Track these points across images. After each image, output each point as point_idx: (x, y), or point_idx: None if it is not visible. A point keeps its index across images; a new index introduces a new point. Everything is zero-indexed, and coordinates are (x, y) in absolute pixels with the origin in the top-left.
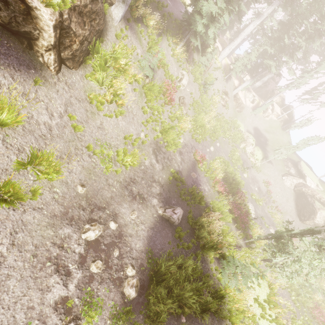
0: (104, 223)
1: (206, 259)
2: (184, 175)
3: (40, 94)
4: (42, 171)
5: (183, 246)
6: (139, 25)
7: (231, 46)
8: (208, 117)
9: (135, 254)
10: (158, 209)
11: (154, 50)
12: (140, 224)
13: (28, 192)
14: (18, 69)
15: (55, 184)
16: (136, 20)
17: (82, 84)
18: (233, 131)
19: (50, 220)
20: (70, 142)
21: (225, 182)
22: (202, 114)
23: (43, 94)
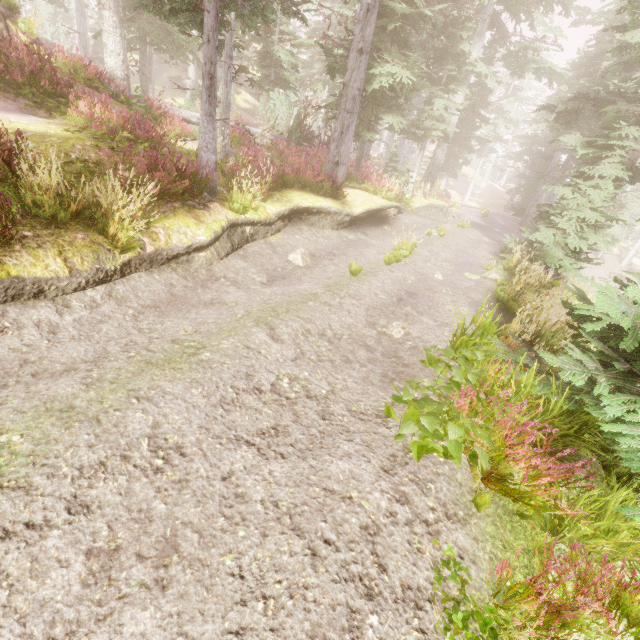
0: None
1: None
2: None
3: None
4: None
5: None
6: None
7: None
8: None
9: None
10: None
11: None
12: None
13: None
14: None
15: None
16: None
17: None
18: None
19: None
20: None
21: None
22: None
23: None
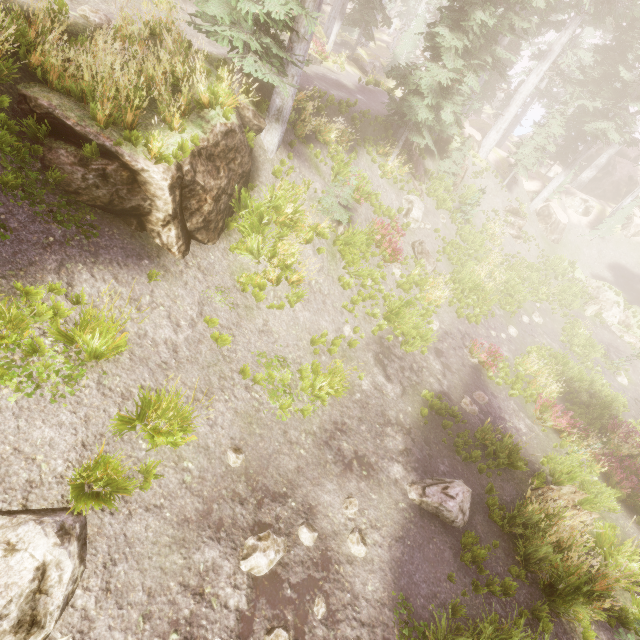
0: (287, 531)
1: (571, 629)
2: (456, 400)
3: (158, 294)
4: (160, 431)
5: (490, 586)
6: (312, 146)
7: (500, 126)
8: (485, 266)
9: (367, 610)
10: (408, 490)
11: (344, 176)
12: (370, 529)
13: (138, 475)
14: (124, 265)
15: (184, 452)
16: (306, 140)
17: (225, 263)
18: (557, 283)
19: (177, 531)
20: (210, 368)
21: (570, 404)
22: (469, 263)
23: (163, 294)
